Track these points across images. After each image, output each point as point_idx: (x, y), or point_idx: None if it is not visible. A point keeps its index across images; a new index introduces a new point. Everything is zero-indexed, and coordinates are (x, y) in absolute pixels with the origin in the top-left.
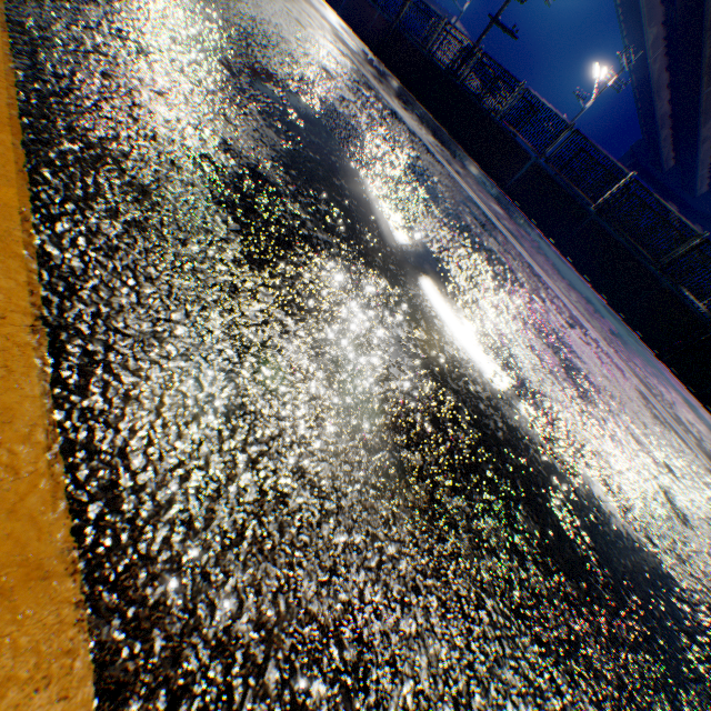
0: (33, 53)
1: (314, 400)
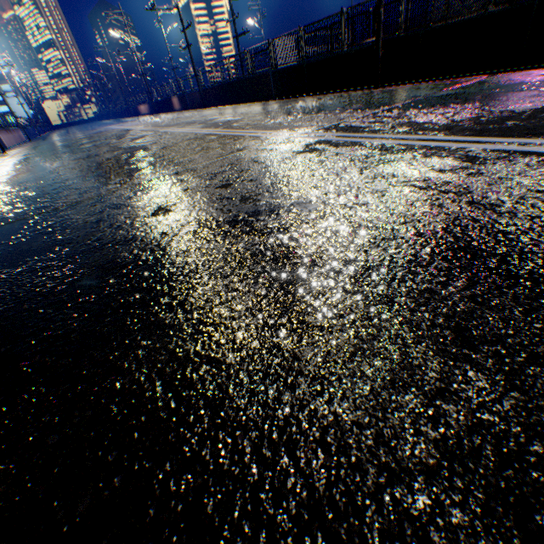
0: None
1: None
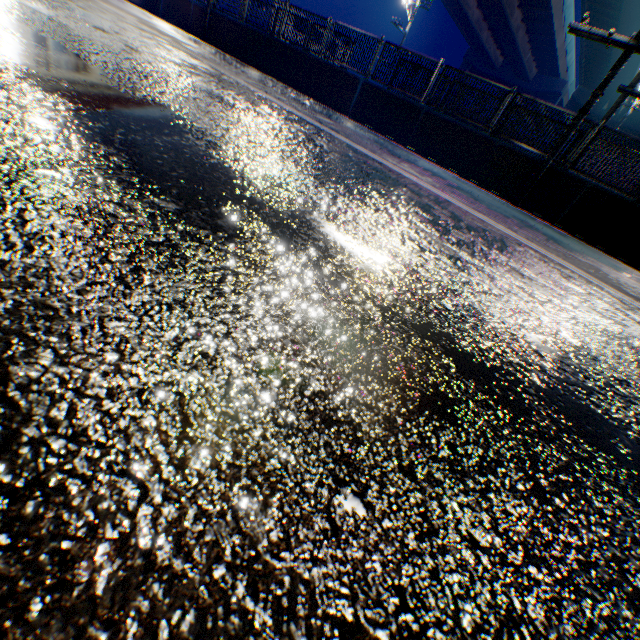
0: None
1: None
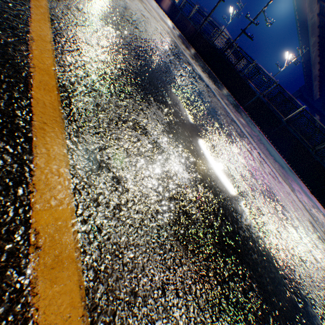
0: (70, 103)
1: (198, 305)
